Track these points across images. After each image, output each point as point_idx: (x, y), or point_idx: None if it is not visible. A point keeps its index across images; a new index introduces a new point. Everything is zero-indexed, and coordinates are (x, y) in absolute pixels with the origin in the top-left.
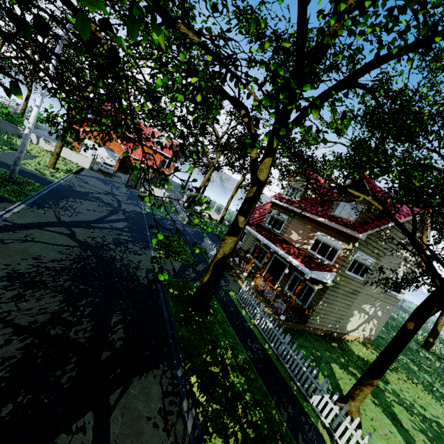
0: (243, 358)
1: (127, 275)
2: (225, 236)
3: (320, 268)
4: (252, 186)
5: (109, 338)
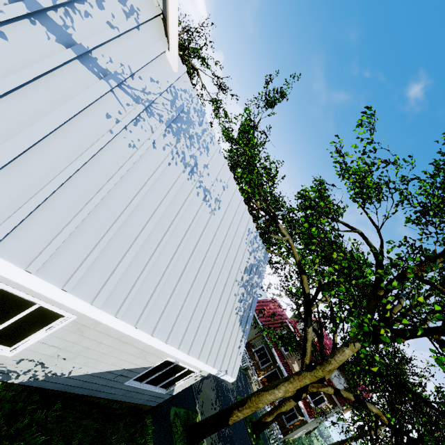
0: None
1: (231, 404)
2: (291, 399)
3: (311, 412)
4: None
5: None
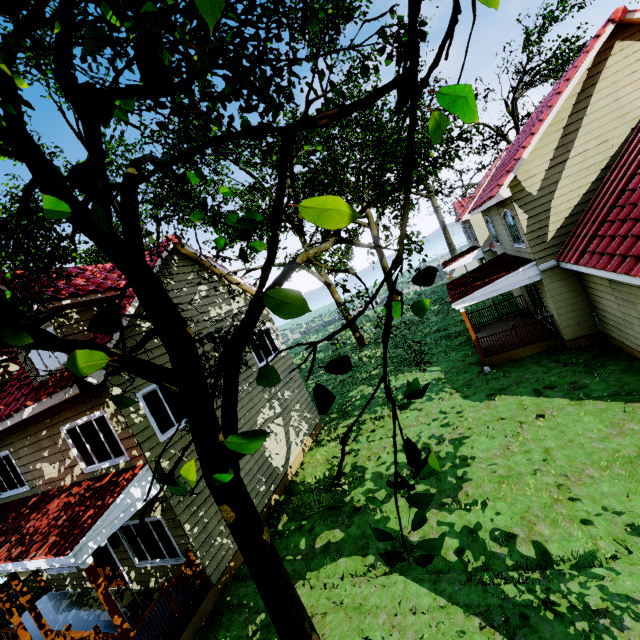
0: None
1: None
2: None
3: (104, 501)
4: None
5: None
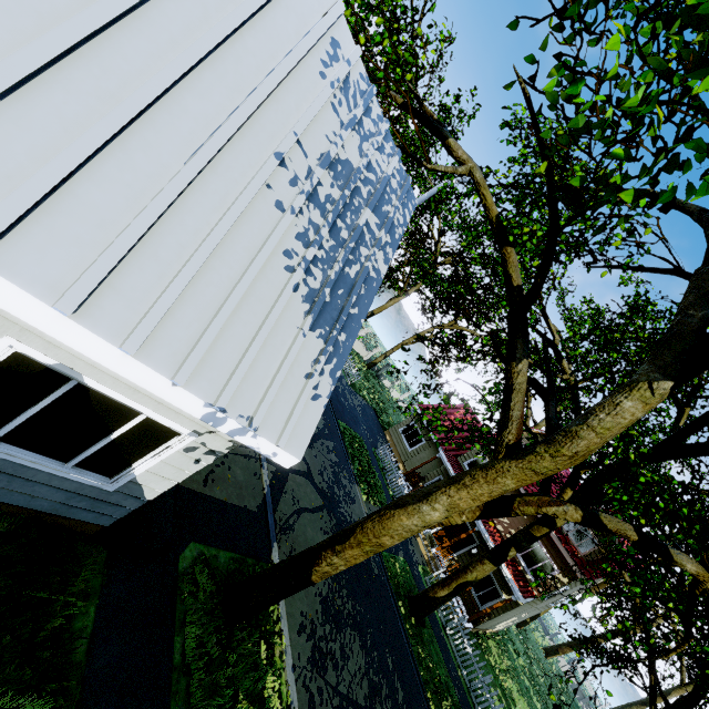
0: (456, 701)
1: (366, 562)
2: (485, 559)
3: (526, 588)
4: (544, 525)
5: (399, 702)
